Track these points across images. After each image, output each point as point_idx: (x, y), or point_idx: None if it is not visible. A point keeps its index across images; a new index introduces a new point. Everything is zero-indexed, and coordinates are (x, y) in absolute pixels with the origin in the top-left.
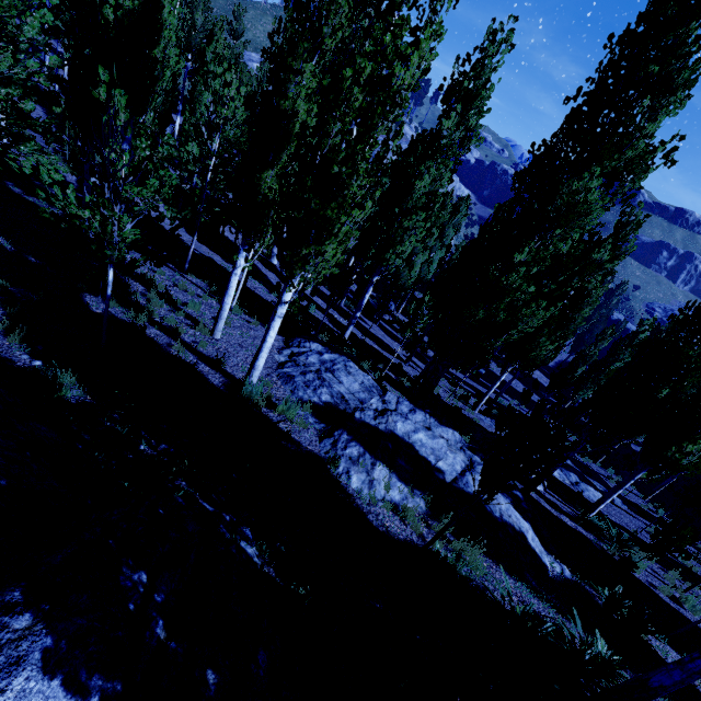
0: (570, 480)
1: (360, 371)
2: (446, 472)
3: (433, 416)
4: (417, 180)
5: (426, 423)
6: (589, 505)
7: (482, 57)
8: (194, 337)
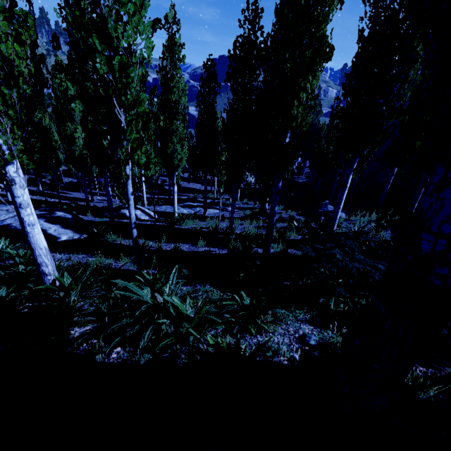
0: (195, 211)
1: None
2: None
3: (4, 204)
4: None
5: None
6: (198, 216)
7: None
8: None
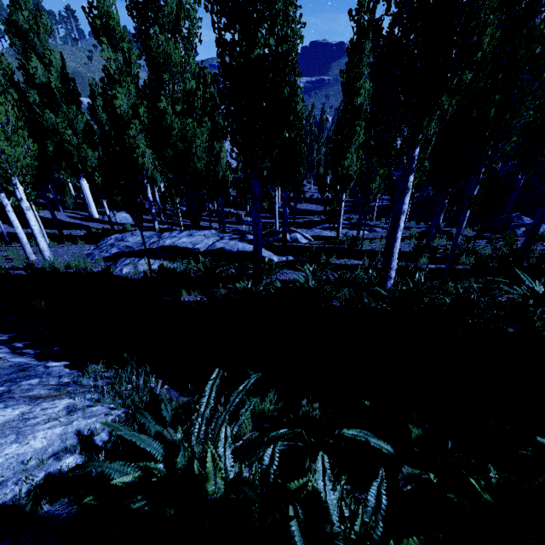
0: (342, 233)
1: (144, 232)
2: (200, 248)
3: (195, 229)
4: (114, 101)
5: (189, 234)
6: None
7: (96, 0)
8: (13, 265)
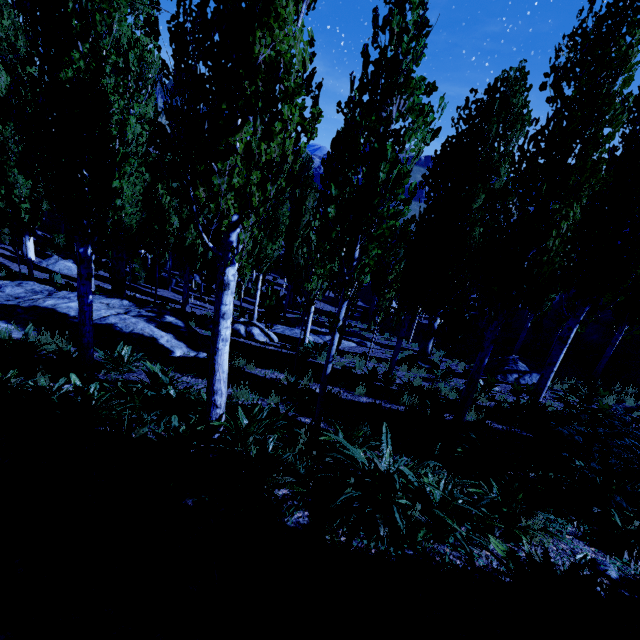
0: (324, 340)
1: (39, 285)
2: None
3: (103, 295)
4: None
5: None
6: None
7: None
8: None
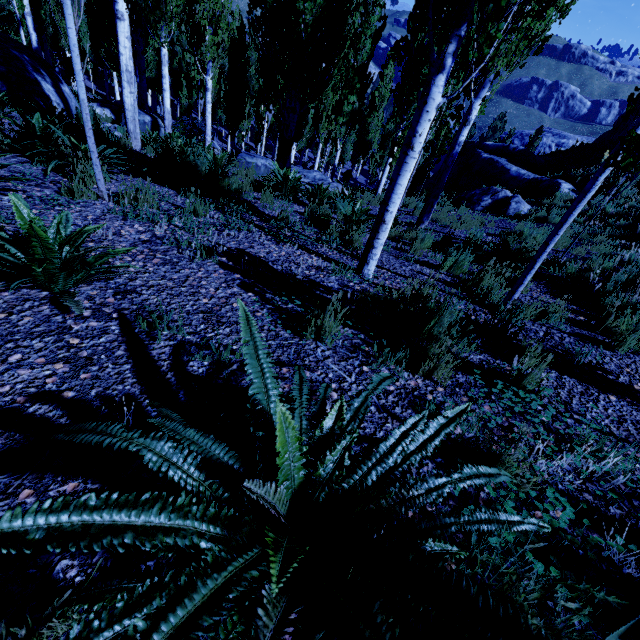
0: None
1: None
2: None
3: None
4: None
5: None
6: None
7: None
8: None
